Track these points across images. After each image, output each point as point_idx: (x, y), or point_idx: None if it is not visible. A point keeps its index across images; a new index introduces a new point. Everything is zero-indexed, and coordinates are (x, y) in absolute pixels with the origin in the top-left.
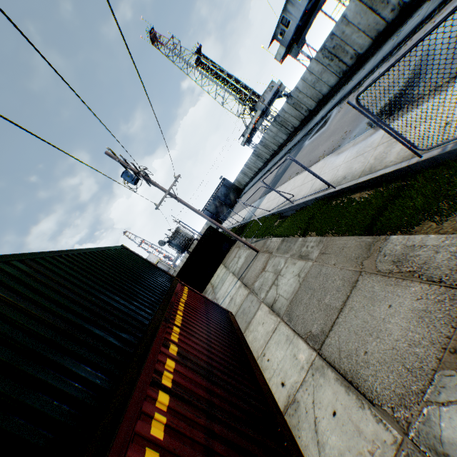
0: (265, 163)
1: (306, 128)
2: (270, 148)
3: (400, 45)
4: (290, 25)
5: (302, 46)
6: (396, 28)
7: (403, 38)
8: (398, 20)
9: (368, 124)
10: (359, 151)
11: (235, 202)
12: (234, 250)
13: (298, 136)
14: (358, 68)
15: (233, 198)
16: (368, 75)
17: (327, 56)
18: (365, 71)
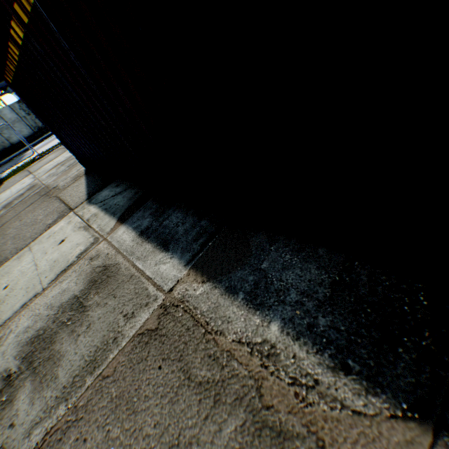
0: None
1: None
2: None
3: None
4: None
5: None
6: None
7: None
8: None
9: None
10: None
11: None
12: (37, 164)
13: None
14: None
15: None
16: None
17: (25, 109)
18: None
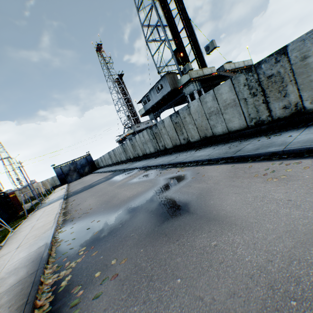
0: (113, 163)
1: (129, 165)
2: (117, 158)
3: (170, 165)
4: (150, 101)
5: (157, 116)
6: (184, 149)
7: (172, 163)
8: (186, 146)
9: (77, 229)
10: (2, 278)
11: (87, 174)
12: None
13: (126, 165)
14: (164, 154)
15: (86, 171)
16: (155, 166)
17: (152, 134)
18: (158, 161)
